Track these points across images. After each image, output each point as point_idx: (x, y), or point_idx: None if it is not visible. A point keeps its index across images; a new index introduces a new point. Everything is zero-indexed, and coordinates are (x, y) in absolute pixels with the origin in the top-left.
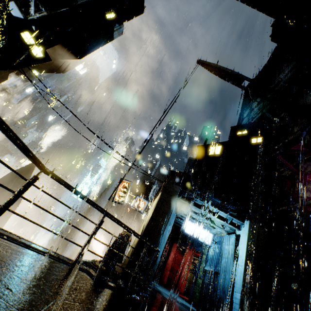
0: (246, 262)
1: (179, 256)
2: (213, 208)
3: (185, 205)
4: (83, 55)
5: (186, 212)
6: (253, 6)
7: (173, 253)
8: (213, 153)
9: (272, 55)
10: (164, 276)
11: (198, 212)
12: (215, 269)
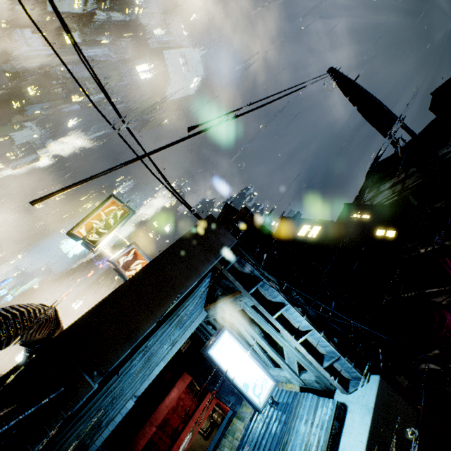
0: None
1: (188, 400)
2: (298, 316)
3: (232, 295)
4: None
5: (228, 314)
6: None
7: (176, 391)
8: (304, 234)
9: (428, 127)
10: (142, 437)
11: (255, 318)
12: None
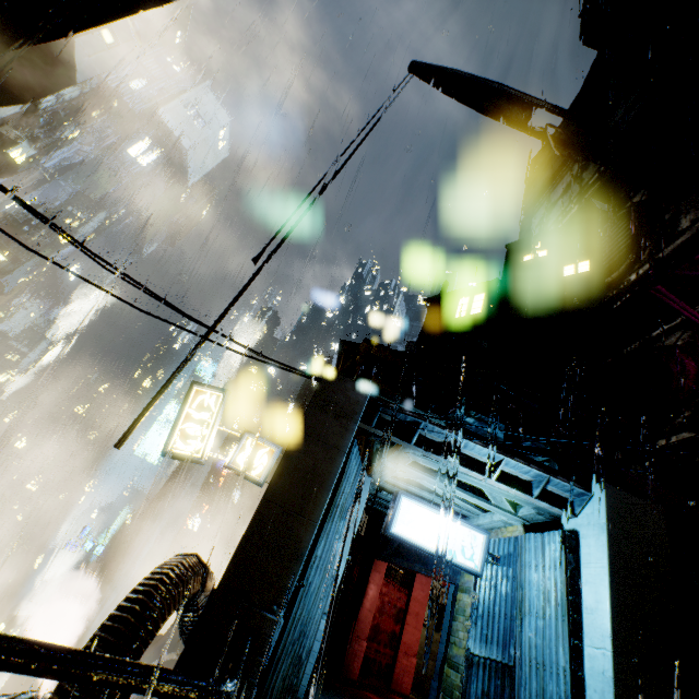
0: (616, 633)
1: (393, 592)
2: (482, 449)
3: (394, 449)
4: (67, 27)
5: (400, 471)
6: None
7: (374, 588)
8: (464, 313)
9: (590, 75)
10: (354, 658)
11: (434, 467)
12: (504, 655)
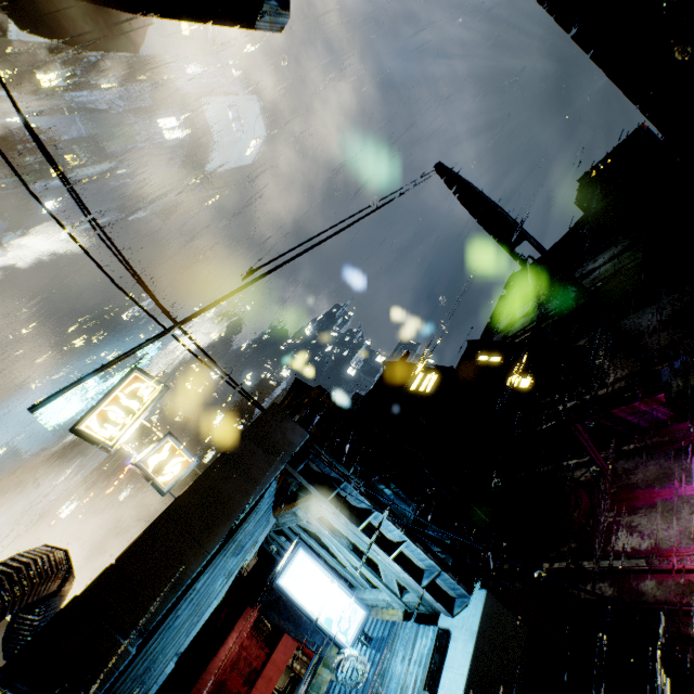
0: None
1: (254, 647)
2: (389, 525)
3: (309, 498)
4: (153, 10)
5: (306, 521)
6: (597, 56)
7: (237, 638)
8: (415, 386)
9: (573, 229)
10: None
11: (340, 528)
12: None
